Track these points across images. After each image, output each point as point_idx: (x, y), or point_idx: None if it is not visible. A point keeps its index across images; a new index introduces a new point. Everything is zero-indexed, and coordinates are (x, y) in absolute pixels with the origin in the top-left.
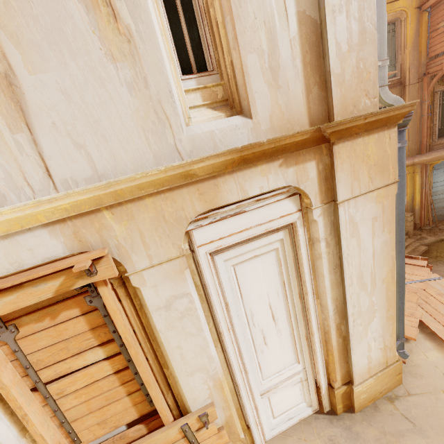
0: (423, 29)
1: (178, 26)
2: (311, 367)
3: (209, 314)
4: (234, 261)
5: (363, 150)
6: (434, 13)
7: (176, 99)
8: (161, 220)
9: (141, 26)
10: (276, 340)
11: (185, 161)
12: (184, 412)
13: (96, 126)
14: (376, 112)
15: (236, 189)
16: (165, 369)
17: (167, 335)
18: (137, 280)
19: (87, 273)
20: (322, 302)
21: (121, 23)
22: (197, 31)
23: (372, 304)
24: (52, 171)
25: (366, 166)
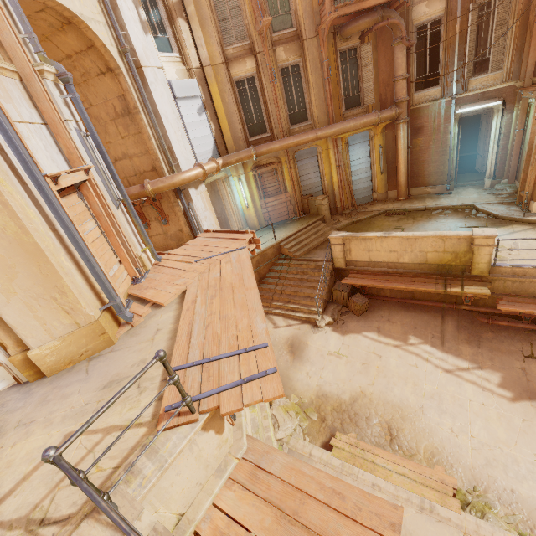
0: None
1: None
2: None
3: None
4: None
5: None
6: None
7: None
8: None
9: None
10: None
11: None
12: None
13: None
14: None
15: None
16: None
17: None
18: None
19: None
20: None
21: None
22: None
23: (1, 259)
24: None
25: None
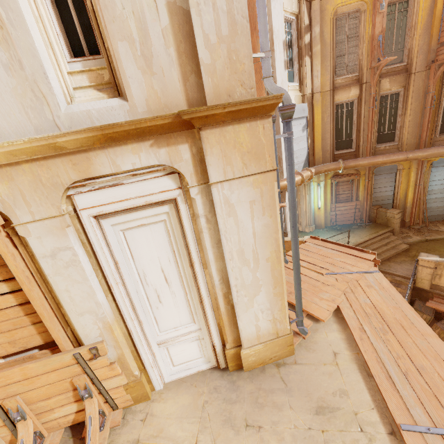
0: (437, 9)
1: (68, 12)
2: (207, 328)
3: (97, 268)
4: (122, 227)
5: (234, 137)
6: None
7: (53, 80)
8: (39, 184)
9: (11, 14)
10: (171, 301)
11: (47, 135)
12: (82, 345)
13: None
14: (234, 103)
15: (108, 163)
16: (61, 308)
17: (55, 279)
18: (23, 231)
19: None
20: (209, 272)
21: None
22: (87, 17)
23: (256, 280)
24: None
25: (239, 152)
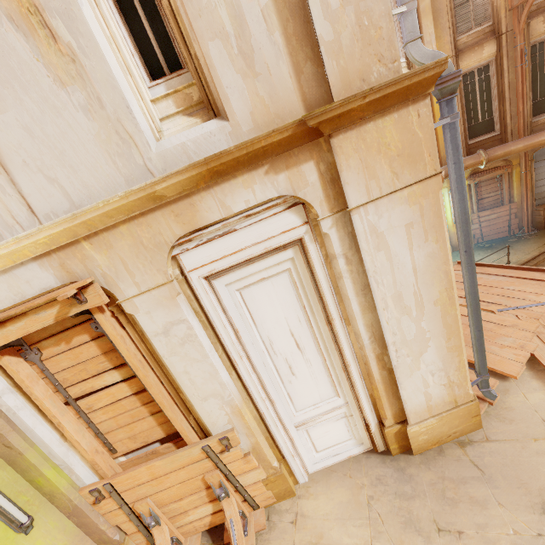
0: None
1: (139, 23)
2: (355, 402)
3: (216, 341)
4: (237, 286)
5: (377, 138)
6: None
7: (138, 114)
8: (141, 247)
9: (82, 40)
10: (306, 371)
11: (144, 184)
12: (209, 435)
13: (63, 158)
14: (379, 86)
15: (216, 207)
16: (180, 393)
17: (171, 360)
18: (130, 307)
19: (77, 302)
20: (354, 329)
21: (61, 43)
22: (162, 23)
23: (421, 332)
24: (34, 208)
25: (386, 158)
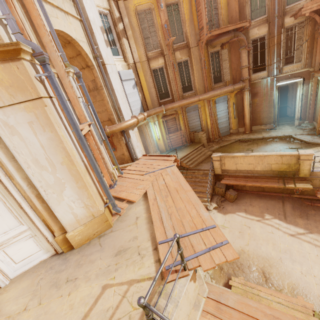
0: (193, 9)
1: None
2: (35, 226)
3: None
4: None
5: None
6: None
7: None
8: None
9: None
10: None
11: None
12: None
13: None
14: None
15: None
16: None
17: None
18: None
19: None
20: (16, 181)
21: None
22: None
23: (58, 179)
24: None
25: (2, 86)
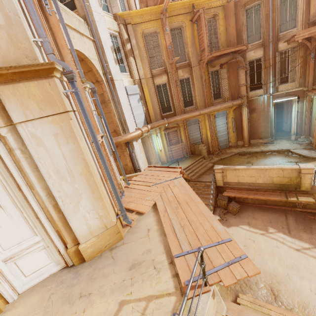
0: (195, 34)
1: None
2: (48, 237)
3: None
4: None
5: (26, 90)
6: (198, 25)
7: None
8: None
9: None
10: (8, 221)
11: None
12: None
13: None
14: (15, 66)
15: None
16: None
17: None
18: None
19: None
20: (36, 191)
21: None
22: None
23: (76, 190)
24: None
25: (34, 101)
